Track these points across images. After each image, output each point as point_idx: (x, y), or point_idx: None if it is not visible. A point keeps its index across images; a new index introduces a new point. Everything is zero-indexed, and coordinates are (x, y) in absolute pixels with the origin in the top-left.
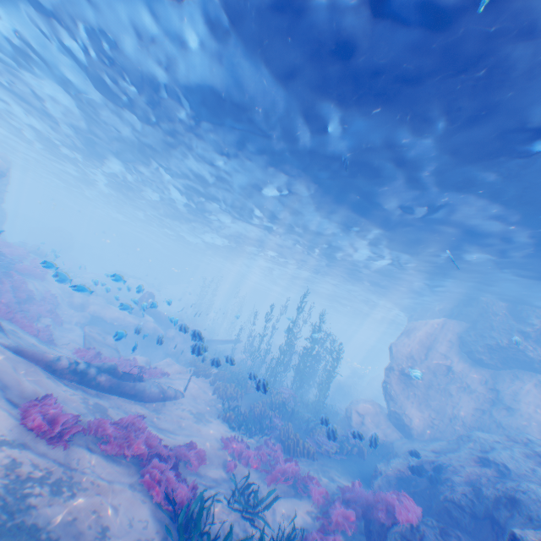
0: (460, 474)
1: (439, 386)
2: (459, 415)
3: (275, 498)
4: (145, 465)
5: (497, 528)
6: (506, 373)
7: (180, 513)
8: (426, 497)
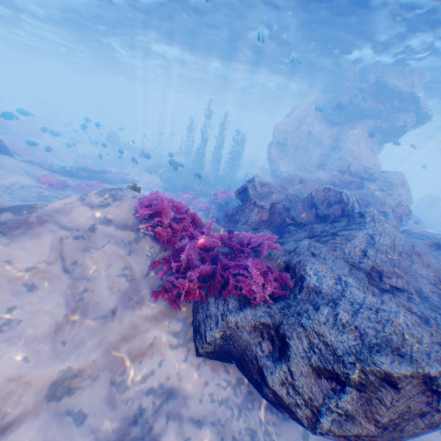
0: None
1: (302, 148)
2: (310, 162)
3: None
4: None
5: None
6: (348, 126)
7: None
8: None
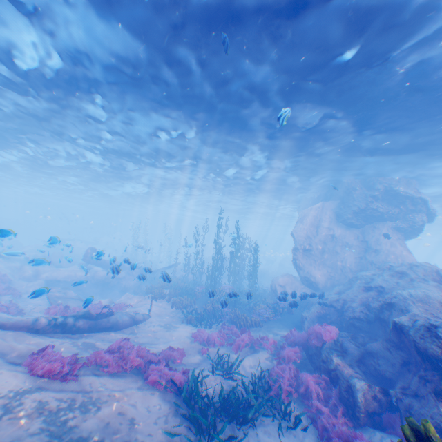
0: (355, 300)
1: (329, 250)
2: (346, 264)
3: (242, 359)
4: (143, 371)
5: (383, 323)
6: (369, 227)
7: (183, 390)
8: (338, 322)
